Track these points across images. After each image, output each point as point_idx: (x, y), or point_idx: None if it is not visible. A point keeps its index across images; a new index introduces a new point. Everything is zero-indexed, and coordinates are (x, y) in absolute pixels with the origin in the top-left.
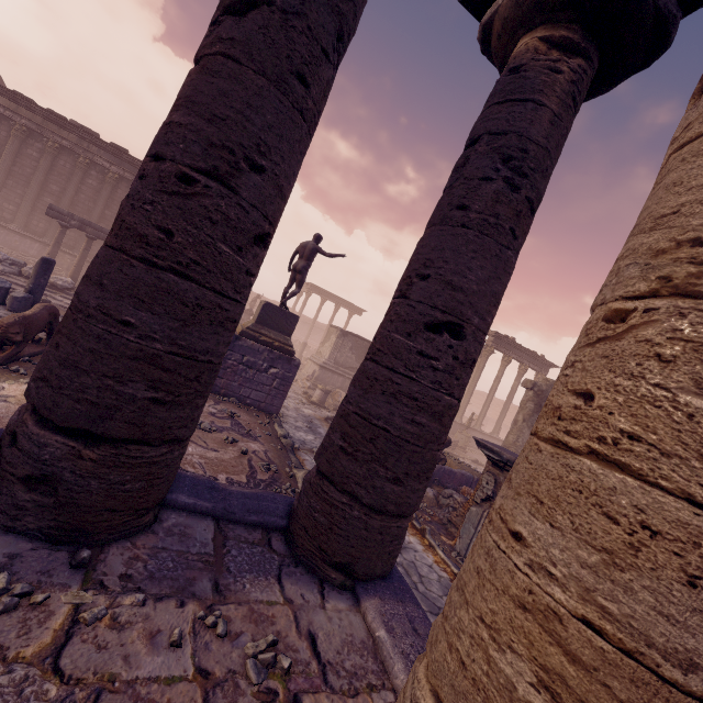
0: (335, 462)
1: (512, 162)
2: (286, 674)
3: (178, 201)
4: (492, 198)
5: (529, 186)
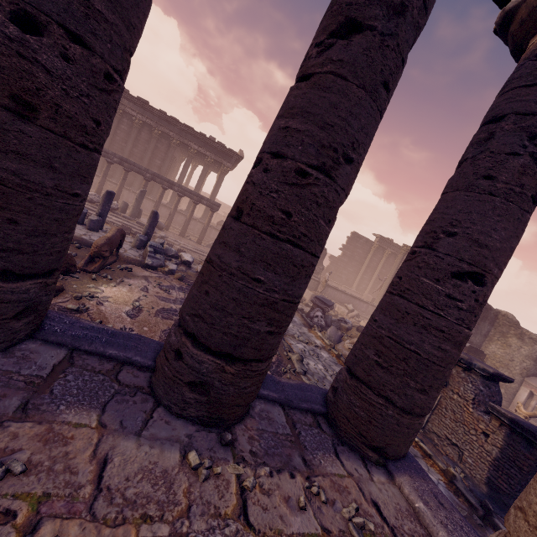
0: (371, 373)
1: None
2: (373, 535)
3: (296, 190)
4: (519, 171)
5: None
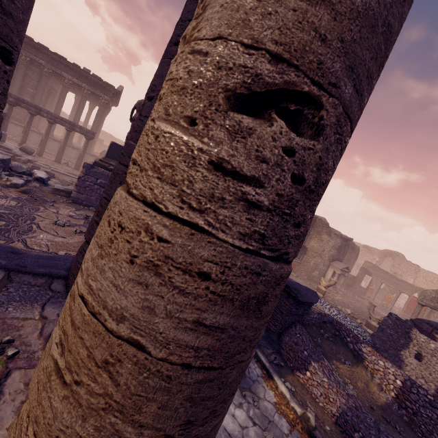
0: (91, 231)
1: None
2: (9, 359)
3: None
4: None
5: None
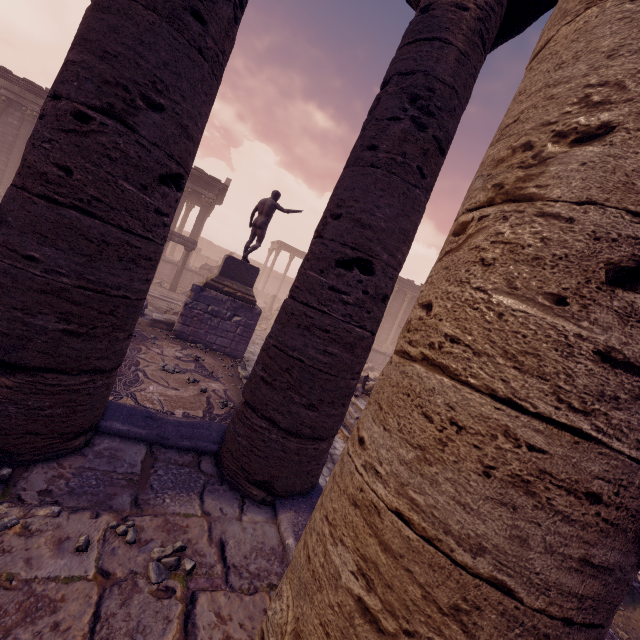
0: (256, 391)
1: (419, 101)
2: (188, 575)
3: (75, 139)
4: (399, 137)
5: (437, 125)
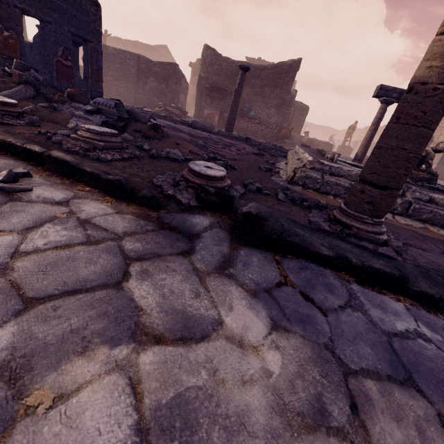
0: None
1: None
2: None
3: None
4: None
5: None
